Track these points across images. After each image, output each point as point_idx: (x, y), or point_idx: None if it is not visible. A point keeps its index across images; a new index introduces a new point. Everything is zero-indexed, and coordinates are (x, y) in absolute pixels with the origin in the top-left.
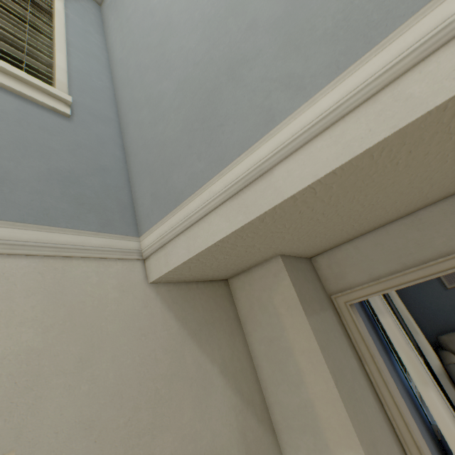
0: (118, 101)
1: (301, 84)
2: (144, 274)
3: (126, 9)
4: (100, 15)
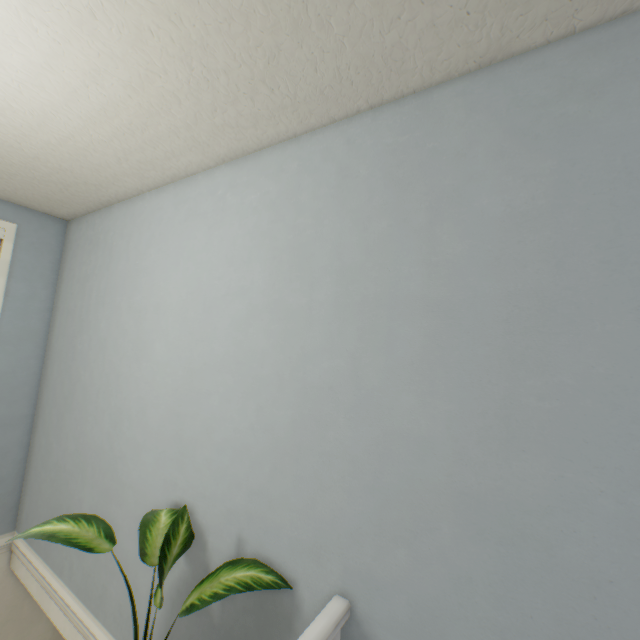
0: (41, 388)
1: (72, 576)
2: (10, 559)
3: (72, 292)
4: (62, 243)
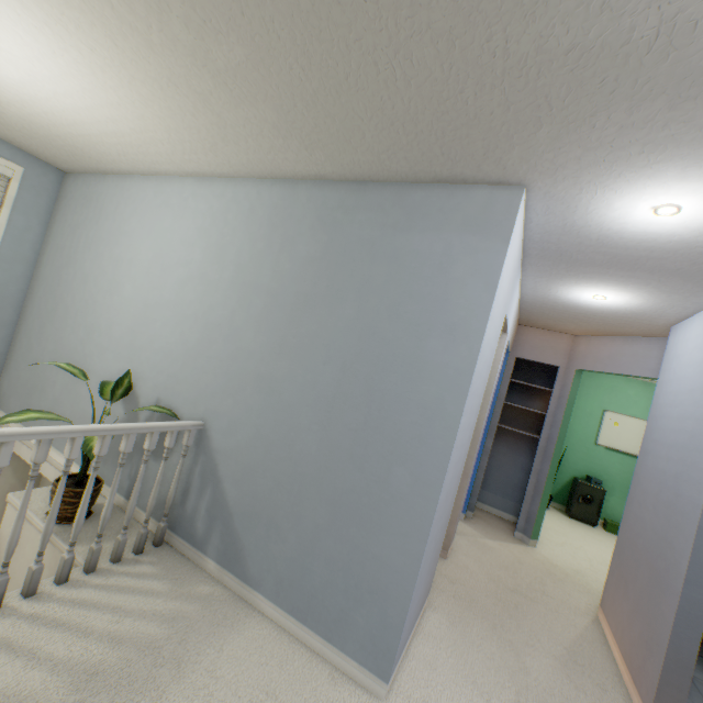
0: (26, 302)
1: None
2: None
3: (63, 233)
4: (58, 190)
